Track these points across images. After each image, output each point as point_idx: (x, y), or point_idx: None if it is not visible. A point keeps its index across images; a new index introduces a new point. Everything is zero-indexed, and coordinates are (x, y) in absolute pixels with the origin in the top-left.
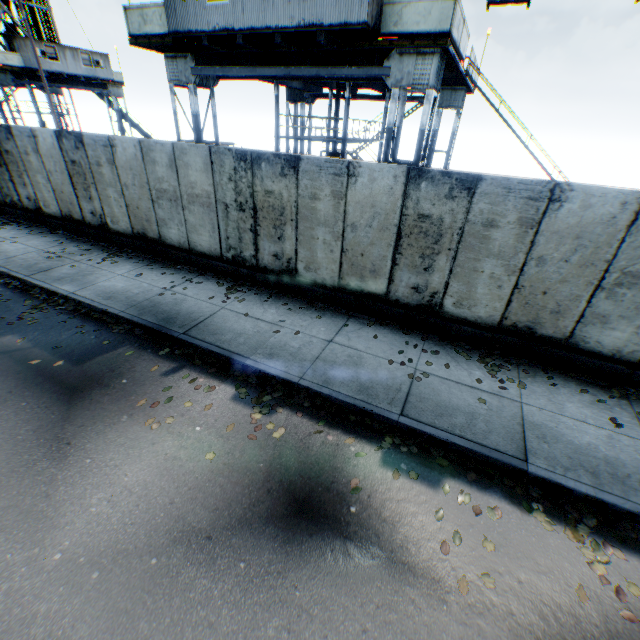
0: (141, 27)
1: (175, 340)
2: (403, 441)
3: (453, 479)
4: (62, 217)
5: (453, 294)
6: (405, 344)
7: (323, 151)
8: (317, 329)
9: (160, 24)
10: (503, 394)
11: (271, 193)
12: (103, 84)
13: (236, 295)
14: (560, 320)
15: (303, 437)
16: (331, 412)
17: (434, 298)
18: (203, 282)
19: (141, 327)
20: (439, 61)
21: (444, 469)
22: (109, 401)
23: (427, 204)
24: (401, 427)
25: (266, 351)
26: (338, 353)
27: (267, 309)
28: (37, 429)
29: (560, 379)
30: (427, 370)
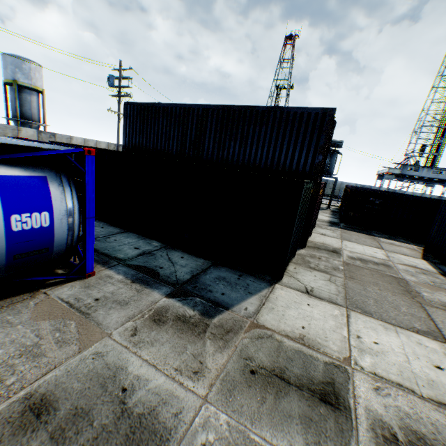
0: (391, 171)
1: None
2: None
3: None
4: None
5: None
6: None
7: None
8: None
9: (397, 172)
10: None
11: None
12: None
13: None
14: None
15: None
16: None
17: None
18: None
19: None
20: None
21: None
22: None
23: None
24: None
25: None
26: None
27: None
28: None
29: None
30: None
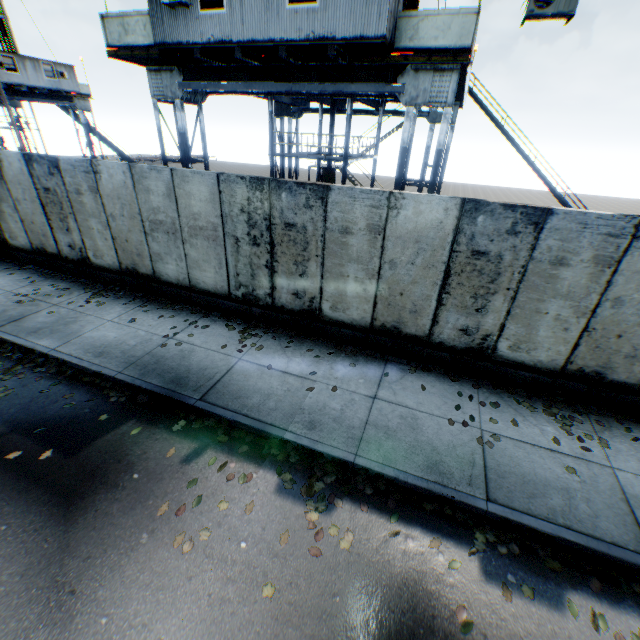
0: (122, 37)
1: (190, 408)
2: (497, 536)
3: (575, 591)
4: (32, 250)
5: (509, 337)
6: (458, 395)
7: (311, 166)
8: (355, 381)
9: (144, 34)
10: (588, 457)
11: (292, 226)
12: (68, 97)
13: (251, 341)
14: (635, 365)
15: (378, 544)
16: (400, 500)
17: (486, 341)
18: (210, 325)
19: (145, 392)
20: (457, 78)
21: (559, 576)
22: (119, 511)
23: (483, 240)
24: (490, 516)
25: (305, 418)
26: (388, 414)
27: (291, 358)
28: (24, 570)
29: (637, 430)
30: (494, 430)
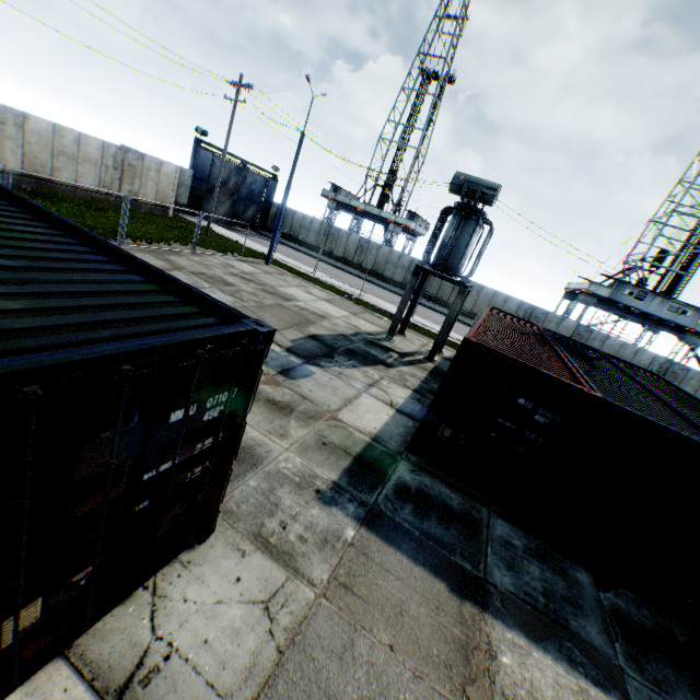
0: (594, 290)
1: None
2: None
3: None
4: None
5: None
6: None
7: None
8: None
9: (604, 294)
10: None
11: (673, 373)
12: (415, 234)
13: None
14: None
15: None
16: None
17: None
18: None
19: None
20: None
21: None
22: None
23: None
24: None
25: None
26: None
27: None
28: None
29: None
30: None
